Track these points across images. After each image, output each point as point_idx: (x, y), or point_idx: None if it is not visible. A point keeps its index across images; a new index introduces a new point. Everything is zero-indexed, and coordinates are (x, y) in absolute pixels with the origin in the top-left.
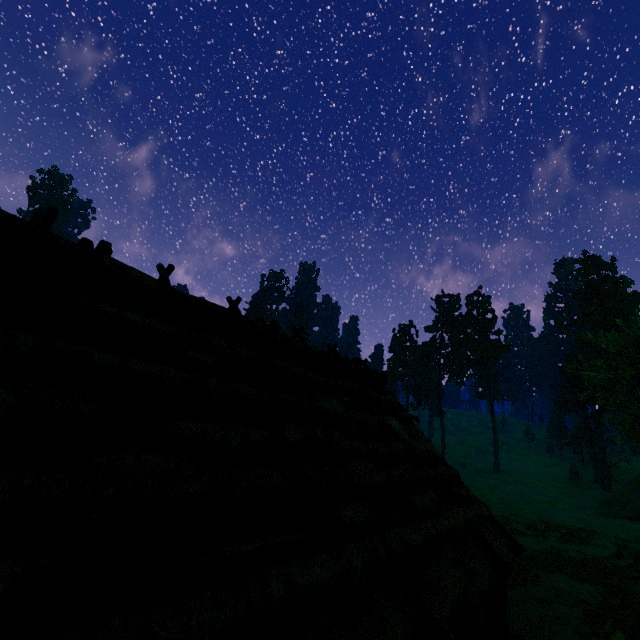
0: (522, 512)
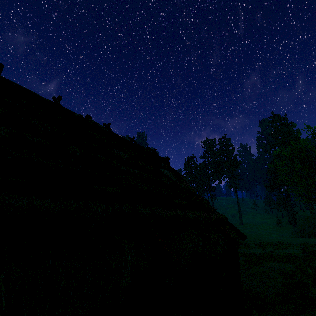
0: (254, 239)
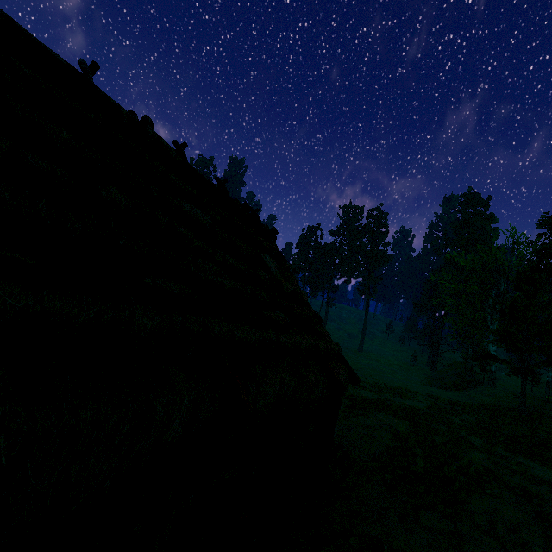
0: (371, 377)
